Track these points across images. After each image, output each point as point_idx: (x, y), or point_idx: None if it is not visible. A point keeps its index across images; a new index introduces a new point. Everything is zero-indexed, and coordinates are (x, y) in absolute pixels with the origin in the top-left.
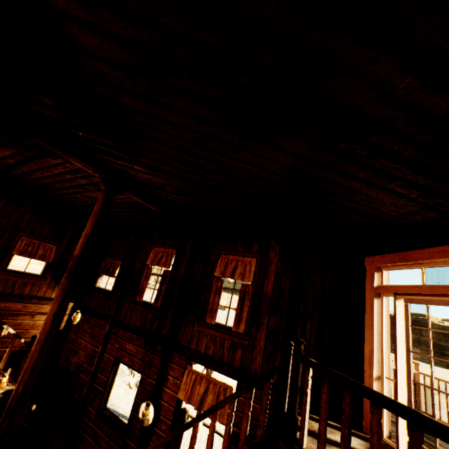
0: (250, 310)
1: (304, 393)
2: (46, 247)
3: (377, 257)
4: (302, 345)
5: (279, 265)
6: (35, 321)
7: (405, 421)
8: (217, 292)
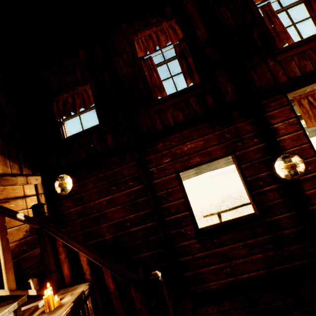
0: None
1: None
2: None
3: None
4: None
5: None
6: None
7: None
8: (272, 15)
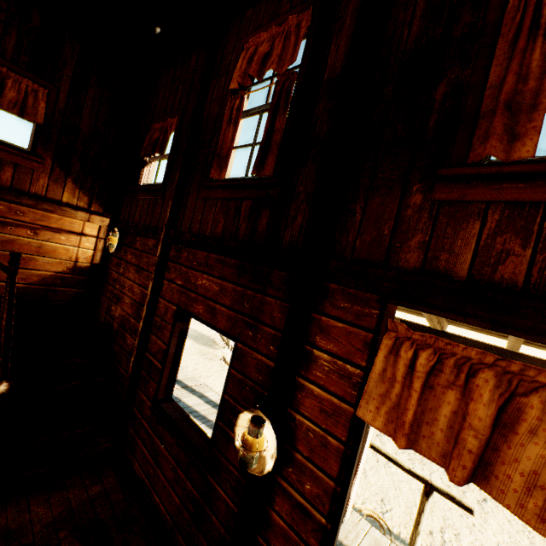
0: None
1: None
2: (22, 85)
3: None
4: None
5: None
6: (41, 242)
7: None
8: (537, 25)
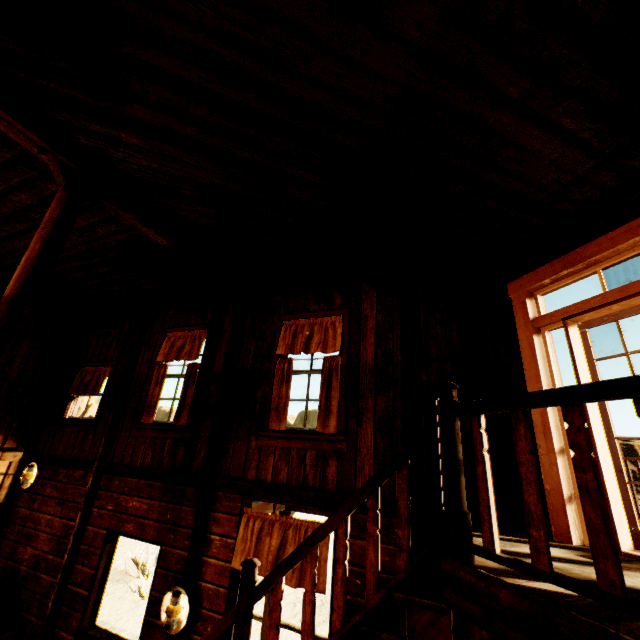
0: (342, 394)
1: (478, 460)
2: None
3: (527, 276)
4: (454, 391)
5: (380, 318)
6: None
7: (618, 503)
8: (283, 378)
